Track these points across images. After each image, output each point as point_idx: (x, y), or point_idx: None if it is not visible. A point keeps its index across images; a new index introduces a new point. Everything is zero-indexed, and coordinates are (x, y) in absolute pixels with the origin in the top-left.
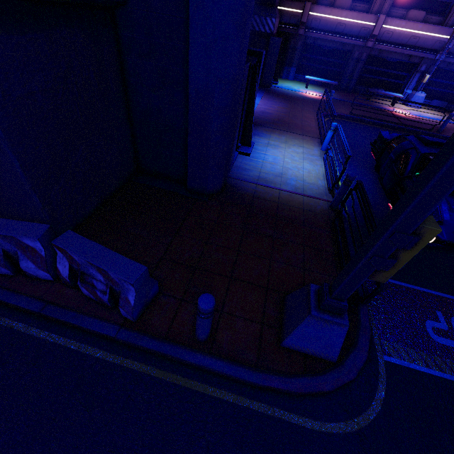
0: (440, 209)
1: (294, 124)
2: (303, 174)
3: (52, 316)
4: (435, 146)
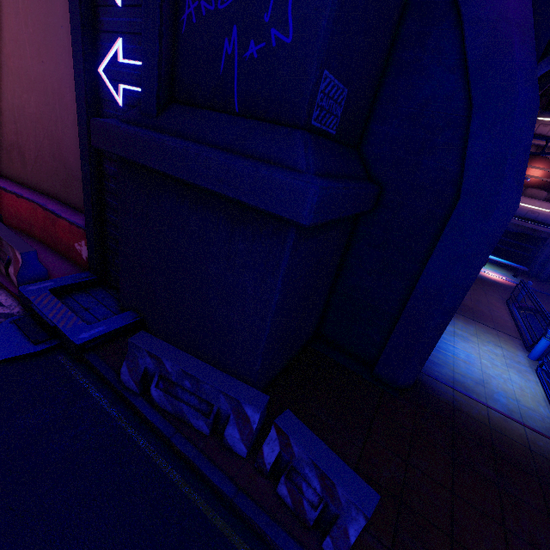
0: None
1: (480, 312)
2: (514, 390)
3: (245, 510)
4: None
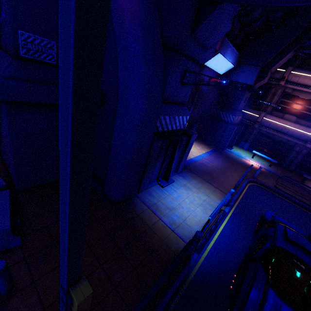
0: (257, 307)
1: (217, 178)
2: (189, 216)
3: None
4: (295, 245)
